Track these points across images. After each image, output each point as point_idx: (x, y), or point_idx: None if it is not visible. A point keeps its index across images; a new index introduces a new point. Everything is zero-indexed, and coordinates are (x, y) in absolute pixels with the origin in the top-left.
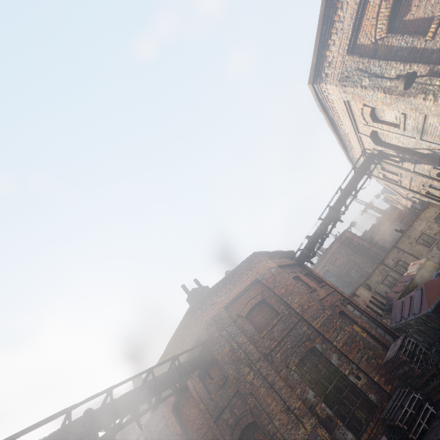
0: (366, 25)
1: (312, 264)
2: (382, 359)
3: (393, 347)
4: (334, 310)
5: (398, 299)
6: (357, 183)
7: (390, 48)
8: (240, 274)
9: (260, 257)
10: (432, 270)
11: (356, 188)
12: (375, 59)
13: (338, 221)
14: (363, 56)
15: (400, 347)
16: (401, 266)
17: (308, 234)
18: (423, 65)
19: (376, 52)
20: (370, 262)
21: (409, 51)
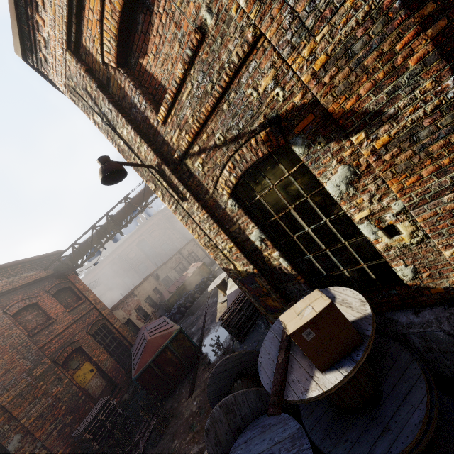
0: (92, 21)
1: (77, 274)
2: (82, 420)
3: (93, 411)
4: (61, 355)
5: (168, 300)
6: (147, 198)
7: (125, 93)
8: None
9: None
10: (203, 274)
11: (147, 200)
12: (105, 95)
13: (119, 232)
14: (91, 74)
15: (96, 416)
16: (193, 257)
17: (73, 243)
18: (153, 152)
19: (109, 83)
20: (182, 238)
21: (143, 117)
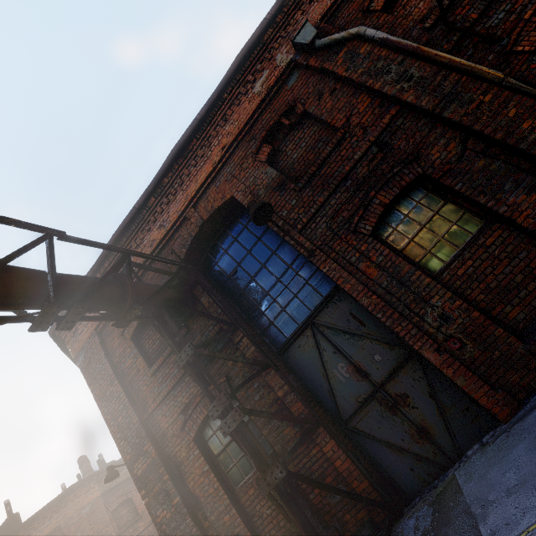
0: None
1: None
2: None
3: None
4: None
5: None
6: None
7: None
8: (43, 519)
9: (79, 489)
10: None
11: None
12: None
13: None
14: None
15: None
16: None
17: None
18: None
19: None
20: None
21: None
